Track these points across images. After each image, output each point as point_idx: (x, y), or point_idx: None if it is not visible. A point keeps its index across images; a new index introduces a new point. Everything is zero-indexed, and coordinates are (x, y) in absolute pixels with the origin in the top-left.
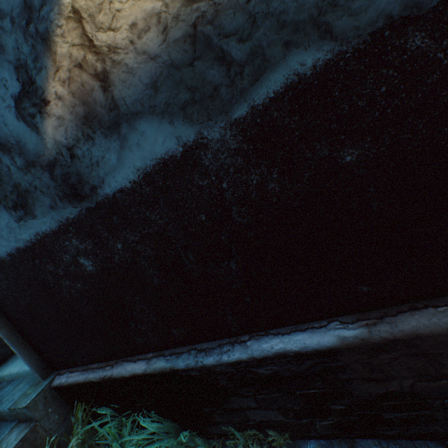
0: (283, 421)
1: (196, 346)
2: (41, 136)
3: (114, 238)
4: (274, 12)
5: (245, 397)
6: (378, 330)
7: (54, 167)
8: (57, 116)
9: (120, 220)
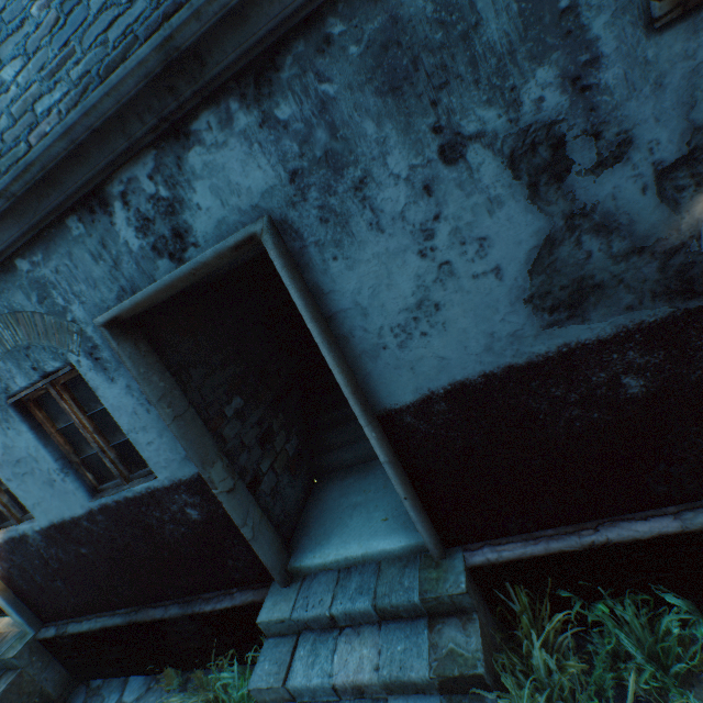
0: None
1: None
2: (677, 214)
3: None
4: None
5: None
6: None
7: (673, 255)
8: None
9: None
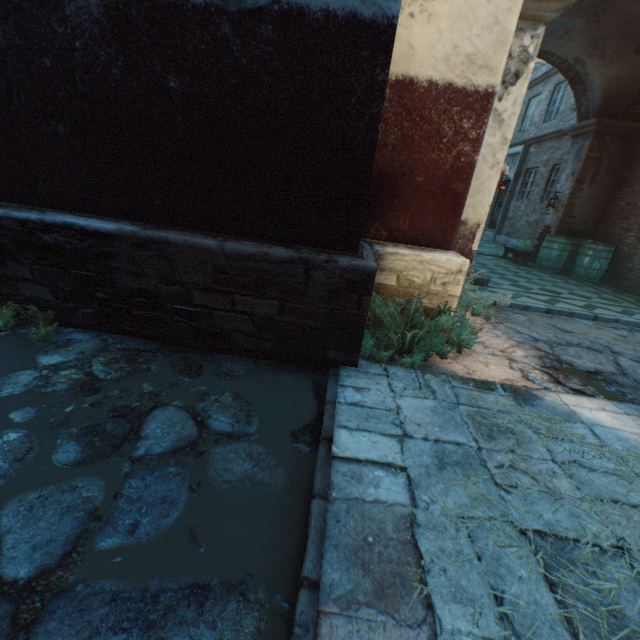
0: (53, 303)
1: None
2: None
3: None
4: None
5: (23, 266)
6: (148, 231)
7: None
8: None
9: None
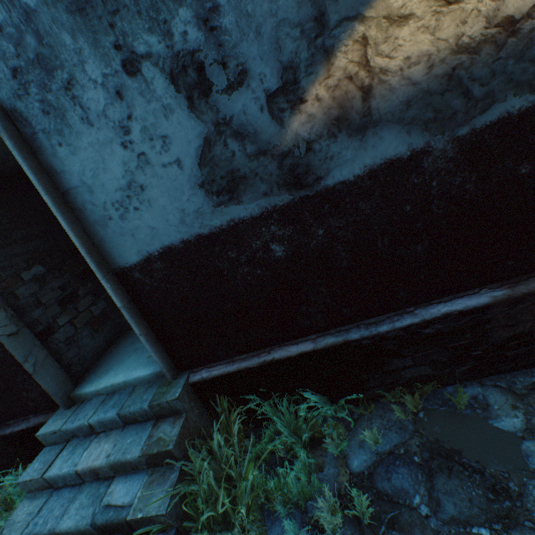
0: (430, 374)
1: (363, 322)
2: (283, 128)
3: (318, 225)
4: (506, 72)
5: (404, 358)
6: (518, 289)
7: (285, 157)
8: (308, 114)
9: (330, 209)
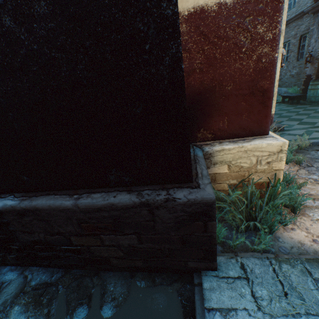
0: None
1: None
2: None
3: None
4: None
5: None
6: (23, 203)
7: None
8: None
9: None
